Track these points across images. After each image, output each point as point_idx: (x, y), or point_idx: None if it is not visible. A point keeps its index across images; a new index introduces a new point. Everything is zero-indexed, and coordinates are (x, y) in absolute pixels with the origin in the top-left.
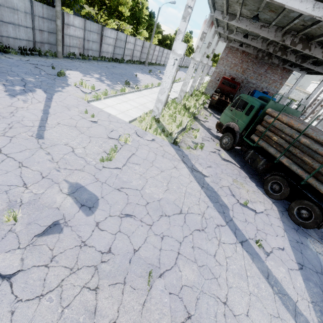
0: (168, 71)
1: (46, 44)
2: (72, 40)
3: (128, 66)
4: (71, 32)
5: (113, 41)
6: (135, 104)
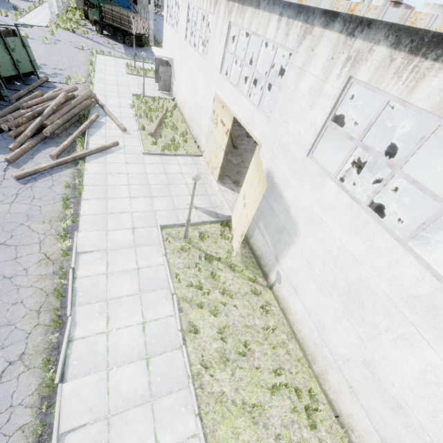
0: None
1: None
2: None
3: None
4: None
5: None
6: (38, 20)
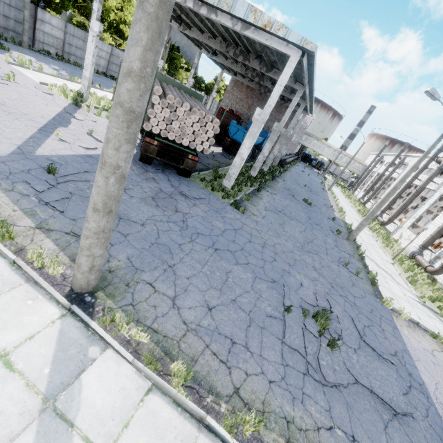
0: (89, 47)
1: (12, 32)
2: (48, 38)
3: None
4: (46, 29)
5: (106, 55)
6: (74, 87)
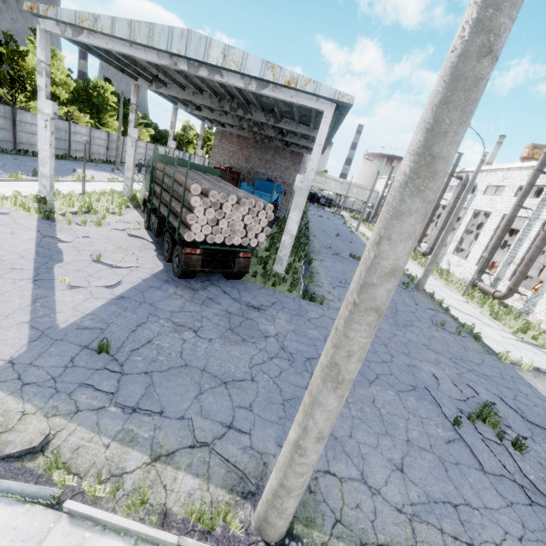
0: (42, 135)
1: None
2: None
3: (73, 163)
4: None
5: None
6: (23, 190)
